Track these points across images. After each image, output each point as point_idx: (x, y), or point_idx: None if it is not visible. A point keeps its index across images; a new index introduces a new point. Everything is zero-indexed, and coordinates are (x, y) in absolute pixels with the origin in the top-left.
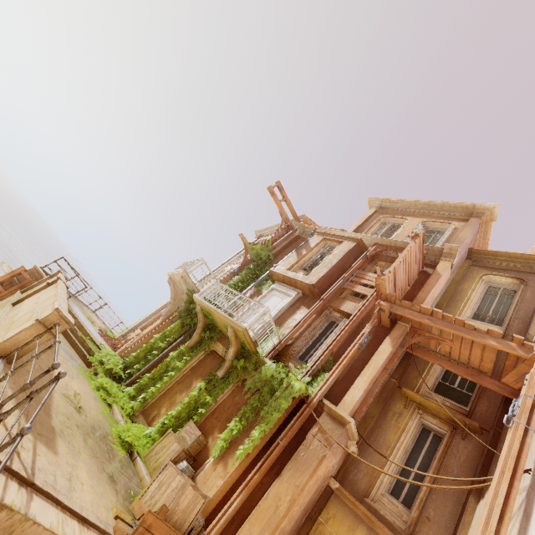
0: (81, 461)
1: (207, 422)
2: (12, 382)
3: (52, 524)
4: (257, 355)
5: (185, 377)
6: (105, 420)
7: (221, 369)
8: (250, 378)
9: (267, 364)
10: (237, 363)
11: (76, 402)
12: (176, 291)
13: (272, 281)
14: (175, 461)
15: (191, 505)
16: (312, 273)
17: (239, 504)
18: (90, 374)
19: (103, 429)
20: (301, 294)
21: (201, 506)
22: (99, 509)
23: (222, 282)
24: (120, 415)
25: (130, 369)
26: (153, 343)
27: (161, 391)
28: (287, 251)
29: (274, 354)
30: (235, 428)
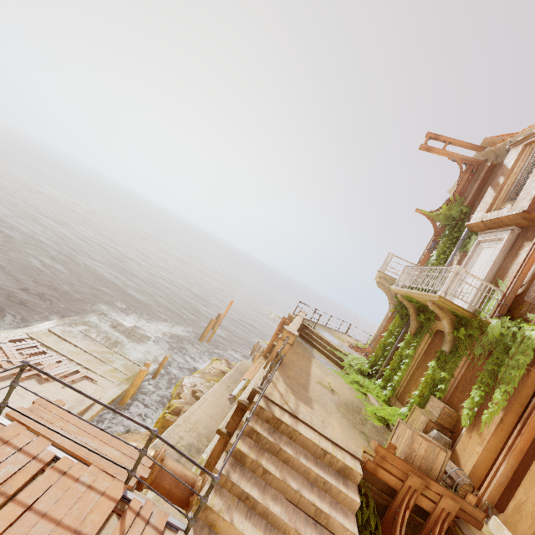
0: (333, 417)
1: (453, 397)
2: (281, 373)
3: (311, 437)
4: (477, 319)
5: (420, 362)
6: (360, 402)
7: (444, 343)
8: (477, 344)
9: (491, 324)
10: (458, 333)
11: (328, 387)
12: (389, 291)
13: (475, 235)
14: (427, 430)
15: (431, 454)
16: (519, 199)
17: (509, 470)
18: (344, 374)
19: (356, 406)
20: (517, 230)
21: (444, 458)
22: (349, 444)
23: (422, 263)
24: (375, 400)
25: (375, 367)
26: (384, 341)
27: (405, 379)
28: (485, 191)
29: (502, 310)
30: (475, 395)
